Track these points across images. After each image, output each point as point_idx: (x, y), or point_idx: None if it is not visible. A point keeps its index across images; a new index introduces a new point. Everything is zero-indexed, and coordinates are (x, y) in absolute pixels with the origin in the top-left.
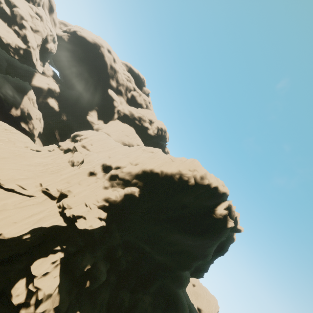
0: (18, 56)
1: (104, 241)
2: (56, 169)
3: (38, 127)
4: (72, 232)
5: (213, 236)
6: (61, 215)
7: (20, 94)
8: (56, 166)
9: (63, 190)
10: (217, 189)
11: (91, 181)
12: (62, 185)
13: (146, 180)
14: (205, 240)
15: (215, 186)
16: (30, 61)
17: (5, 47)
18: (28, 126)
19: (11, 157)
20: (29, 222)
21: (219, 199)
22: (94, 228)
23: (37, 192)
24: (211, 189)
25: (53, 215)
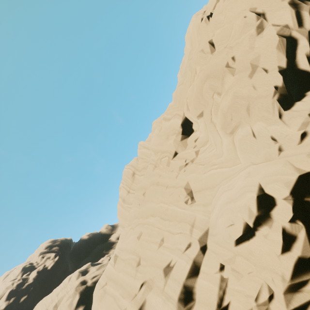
0: None
1: None
2: None
3: None
4: None
5: None
6: None
7: None
8: None
9: None
10: None
11: None
12: None
13: None
14: None
15: None
16: None
17: None
18: None
19: None
20: None
21: None
22: None
23: None
24: None
25: None
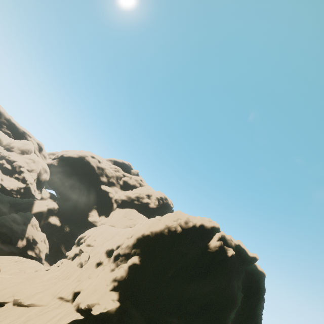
0: (20, 195)
1: (124, 323)
2: (67, 276)
3: (44, 249)
4: (91, 323)
5: (221, 271)
6: (78, 312)
7: (24, 225)
8: (67, 273)
9: (75, 287)
10: (203, 226)
11: (99, 271)
12: (74, 285)
13: (142, 245)
14: (217, 279)
15: (200, 224)
16: (29, 194)
17: (9, 192)
18: (35, 252)
19: (26, 280)
20: (50, 323)
21: (212, 234)
22: (109, 310)
23: (53, 300)
24: (198, 228)
25: (70, 313)
